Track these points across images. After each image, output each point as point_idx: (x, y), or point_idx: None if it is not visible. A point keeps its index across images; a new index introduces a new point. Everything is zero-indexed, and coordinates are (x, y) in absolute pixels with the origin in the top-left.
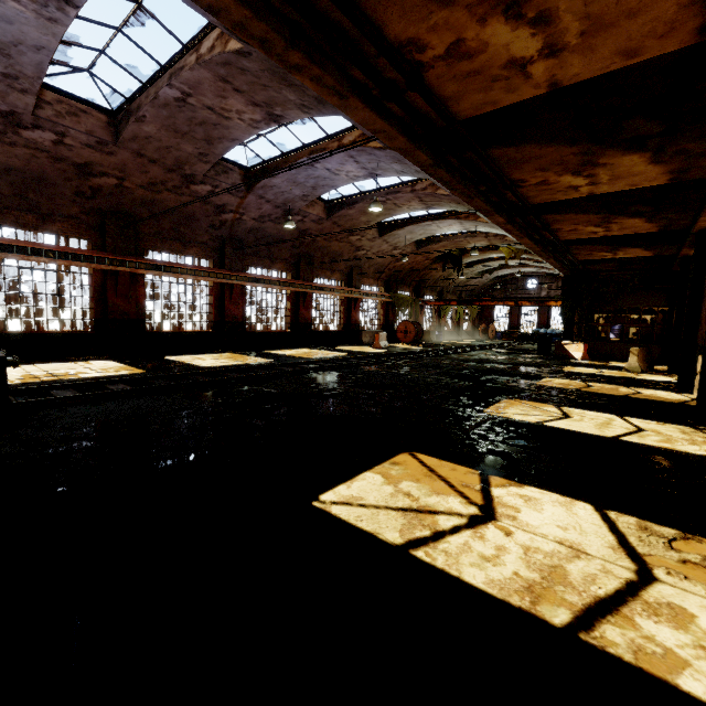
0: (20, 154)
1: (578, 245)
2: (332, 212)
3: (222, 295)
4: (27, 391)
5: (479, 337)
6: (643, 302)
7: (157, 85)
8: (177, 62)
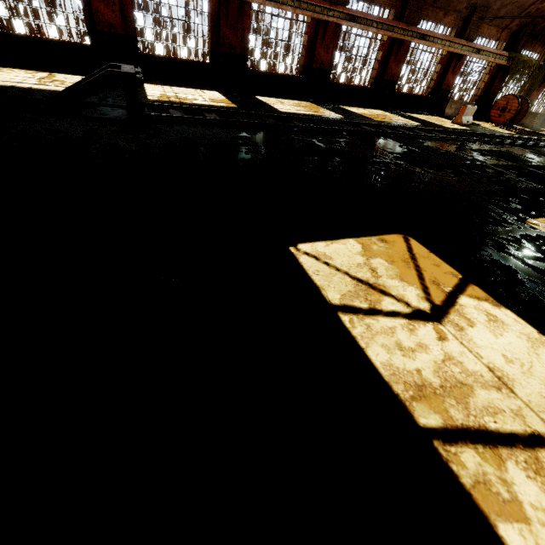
0: None
1: None
2: None
3: (315, 35)
4: (156, 106)
5: None
6: None
7: None
8: None
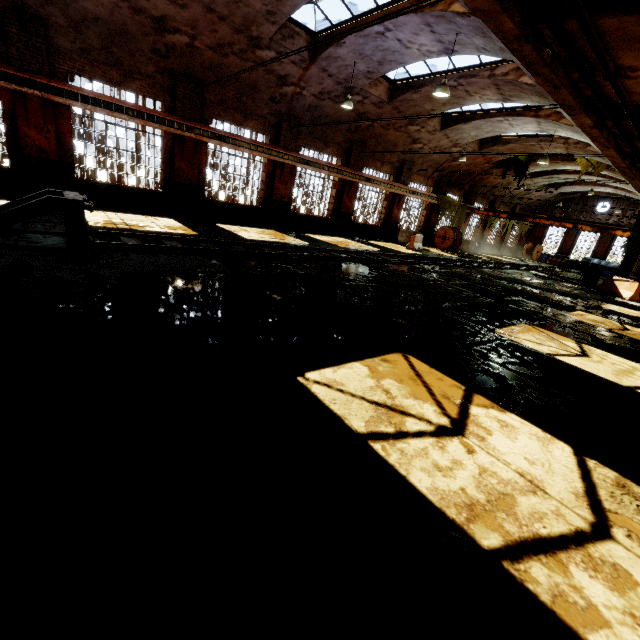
0: (105, 3)
1: None
2: (395, 95)
3: (273, 173)
4: (103, 233)
5: (521, 255)
6: None
7: None
8: None
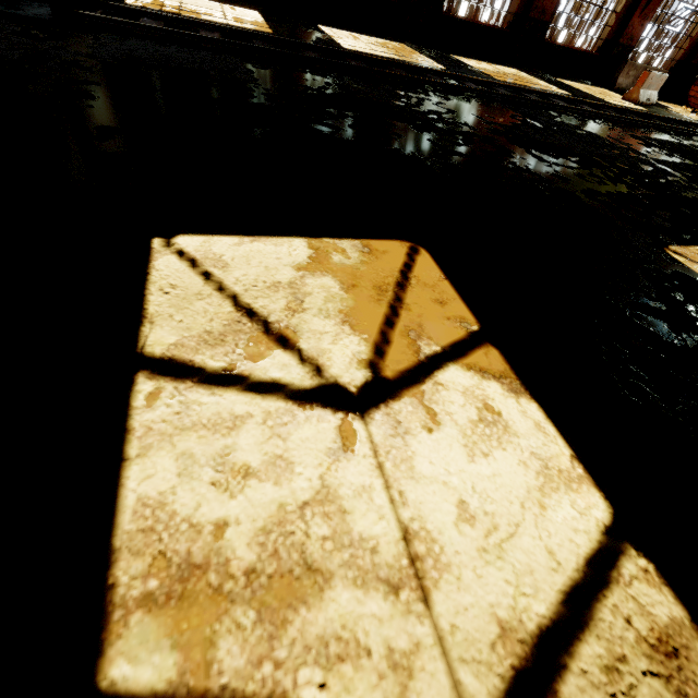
0: None
1: None
2: None
3: None
4: (121, 10)
5: None
6: None
7: None
8: None
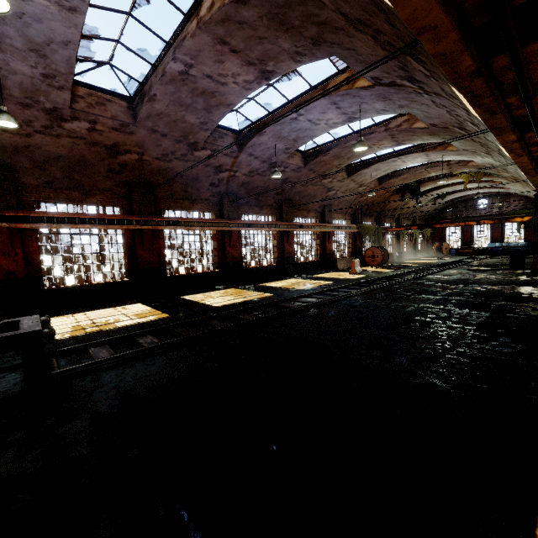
0: (65, 144)
1: None
2: (309, 160)
3: (223, 240)
4: (69, 350)
5: (433, 254)
6: None
7: (163, 62)
8: (179, 34)
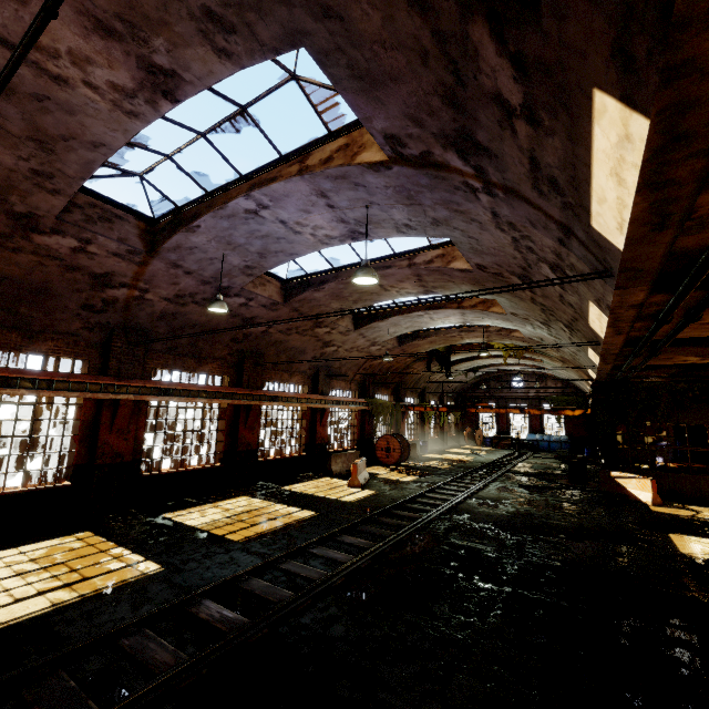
0: None
1: (675, 346)
2: (291, 294)
3: (97, 417)
4: None
5: (464, 442)
6: (708, 418)
7: None
8: None
